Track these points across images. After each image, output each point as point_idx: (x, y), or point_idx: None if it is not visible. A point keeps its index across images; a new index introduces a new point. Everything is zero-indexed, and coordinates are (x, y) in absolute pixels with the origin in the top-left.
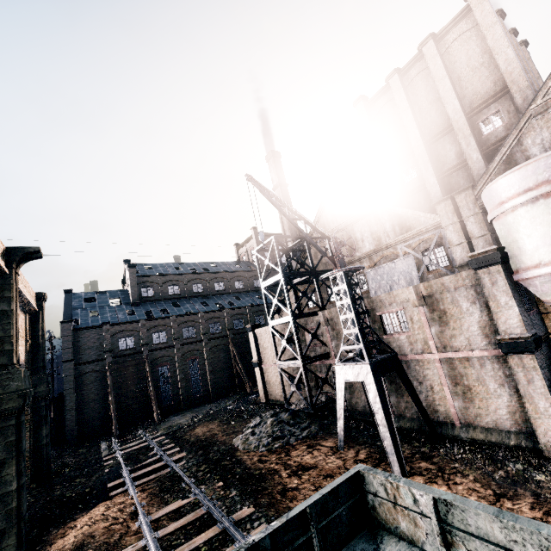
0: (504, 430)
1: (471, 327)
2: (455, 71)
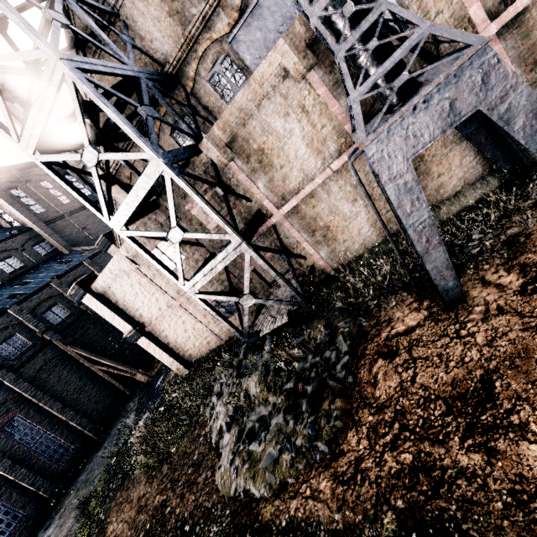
0: None
1: None
2: None
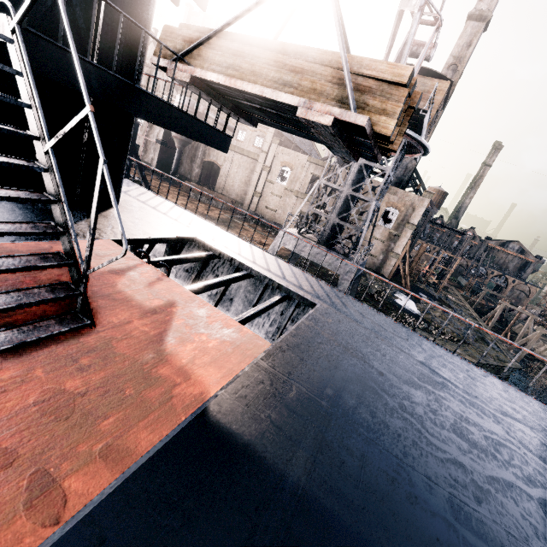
0: (149, 163)
1: (156, 133)
2: None
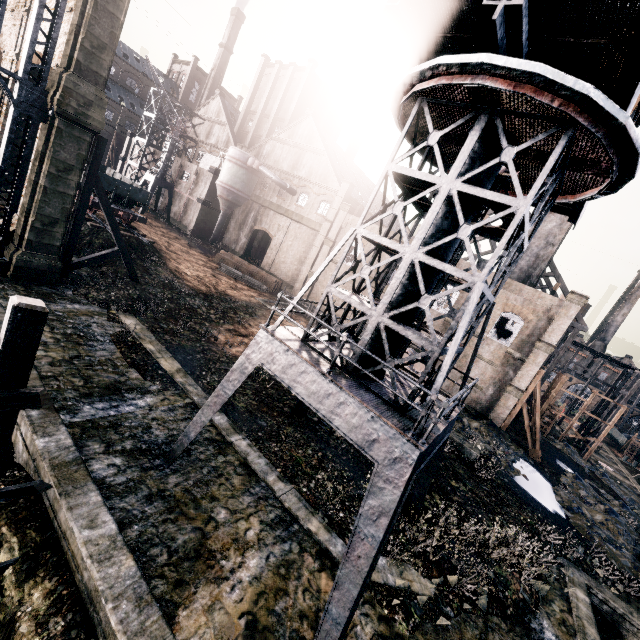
0: (186, 226)
1: (200, 191)
2: (289, 94)
